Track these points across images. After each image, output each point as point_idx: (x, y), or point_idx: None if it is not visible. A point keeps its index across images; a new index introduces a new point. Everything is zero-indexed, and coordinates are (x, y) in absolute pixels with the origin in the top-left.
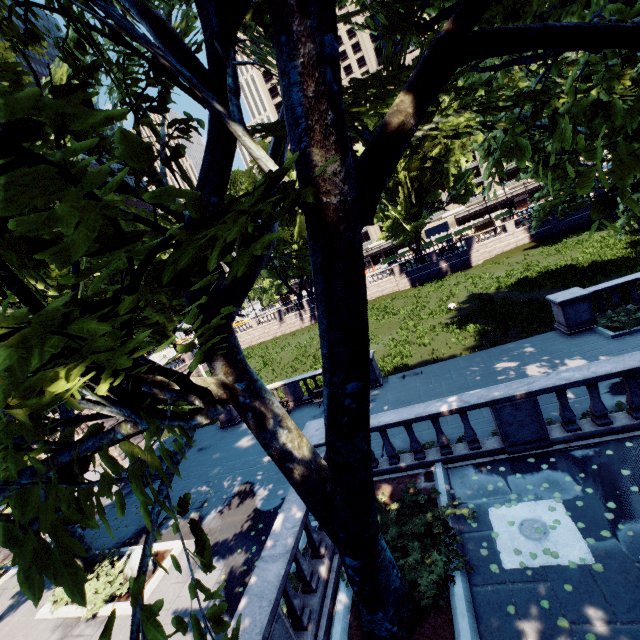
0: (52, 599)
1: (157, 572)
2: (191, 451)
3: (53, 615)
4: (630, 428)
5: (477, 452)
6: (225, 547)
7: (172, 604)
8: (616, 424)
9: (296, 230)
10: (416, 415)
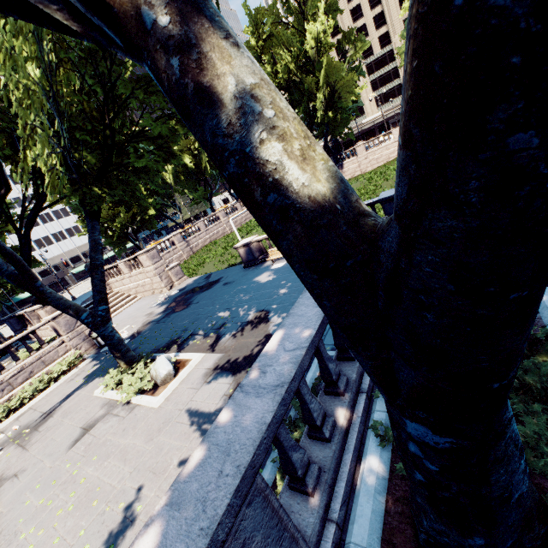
0: (101, 384)
1: (177, 377)
2: (218, 285)
3: (103, 395)
4: None
5: None
6: (236, 364)
7: (185, 406)
8: None
9: (322, 74)
10: None
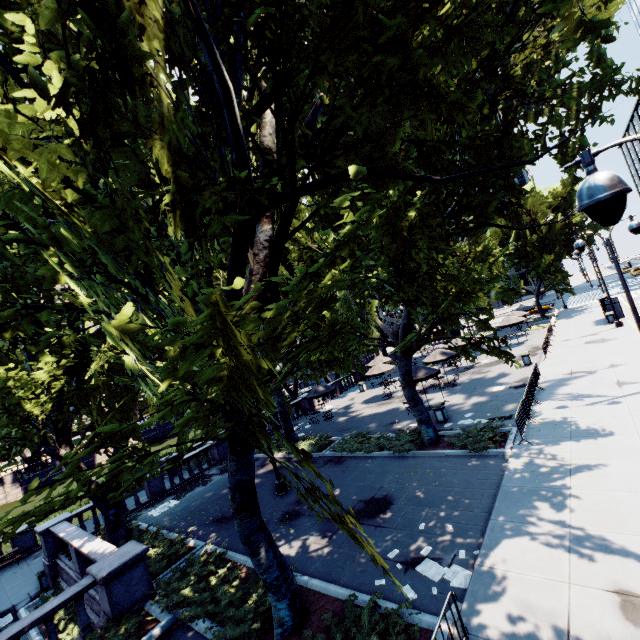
0: None
1: None
2: None
3: None
4: (190, 479)
5: (140, 505)
6: None
7: None
8: (186, 479)
9: None
10: None
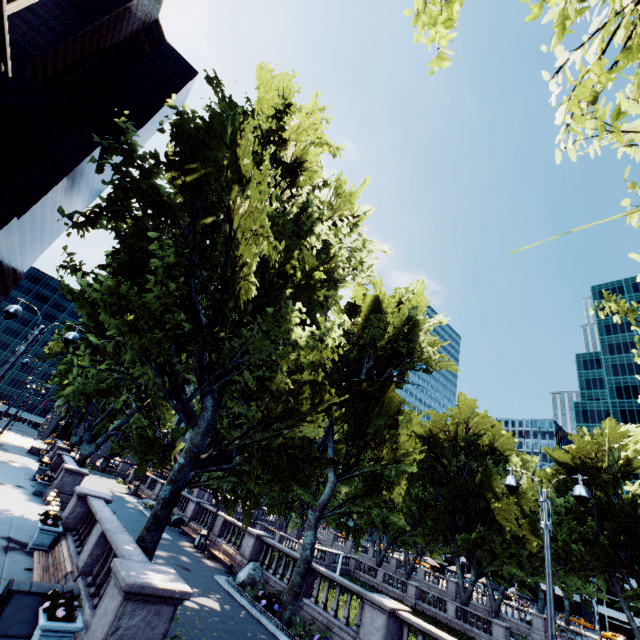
0: None
1: None
2: None
3: None
4: None
5: None
6: None
7: None
8: None
9: None
10: None
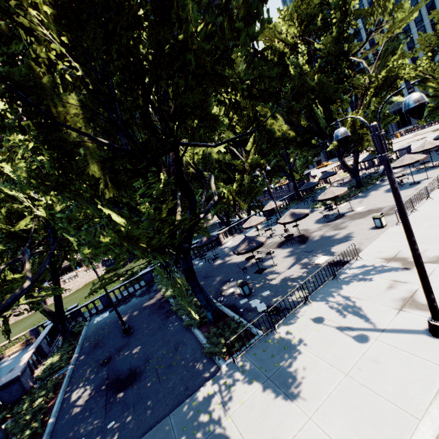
0: None
1: None
2: None
3: None
4: (127, 296)
5: (98, 311)
6: None
7: None
8: (125, 296)
9: None
10: (81, 306)
